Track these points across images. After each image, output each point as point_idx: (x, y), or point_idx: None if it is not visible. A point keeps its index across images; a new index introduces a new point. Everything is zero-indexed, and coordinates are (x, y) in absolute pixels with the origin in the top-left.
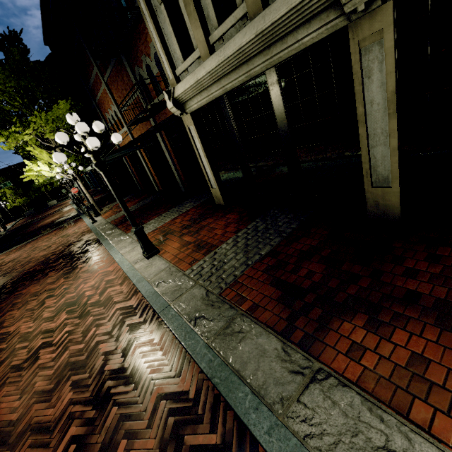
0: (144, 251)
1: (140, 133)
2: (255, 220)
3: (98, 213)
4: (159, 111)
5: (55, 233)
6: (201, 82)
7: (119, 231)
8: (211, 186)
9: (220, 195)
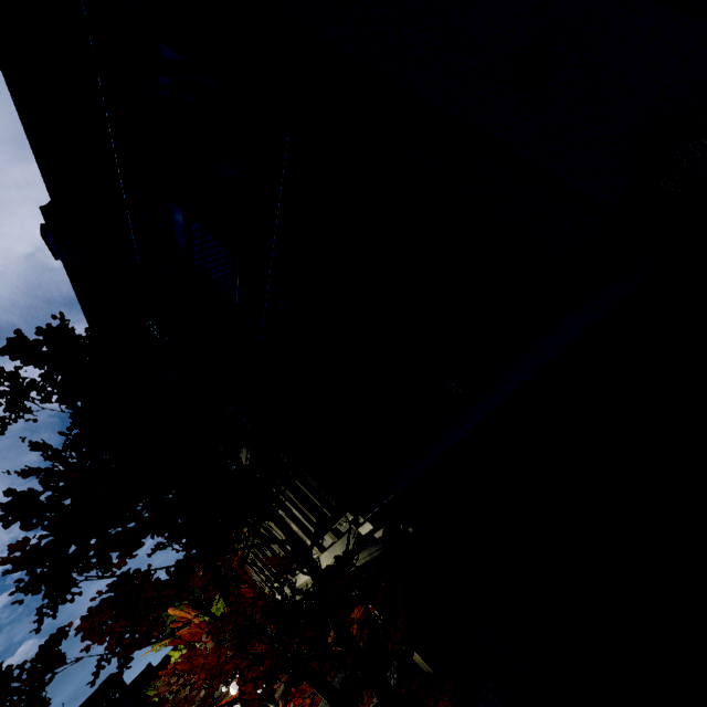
0: None
1: None
2: (337, 675)
3: None
4: None
5: None
6: None
7: None
8: None
9: None
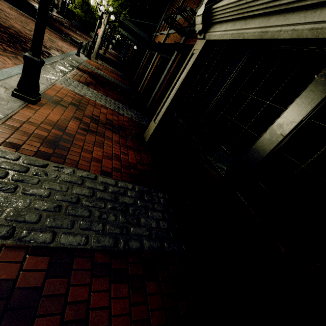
0: (16, 85)
1: (170, 43)
2: (135, 184)
3: (89, 56)
4: (194, 35)
5: (54, 35)
6: (252, 2)
7: (69, 70)
8: (155, 118)
9: (151, 132)
